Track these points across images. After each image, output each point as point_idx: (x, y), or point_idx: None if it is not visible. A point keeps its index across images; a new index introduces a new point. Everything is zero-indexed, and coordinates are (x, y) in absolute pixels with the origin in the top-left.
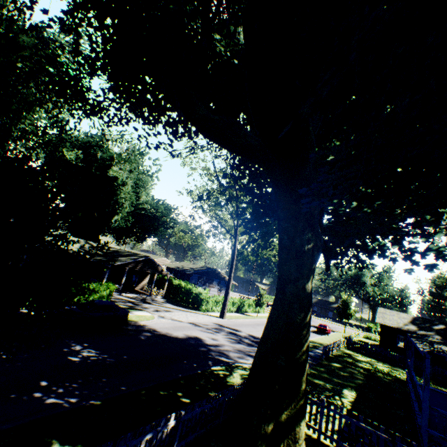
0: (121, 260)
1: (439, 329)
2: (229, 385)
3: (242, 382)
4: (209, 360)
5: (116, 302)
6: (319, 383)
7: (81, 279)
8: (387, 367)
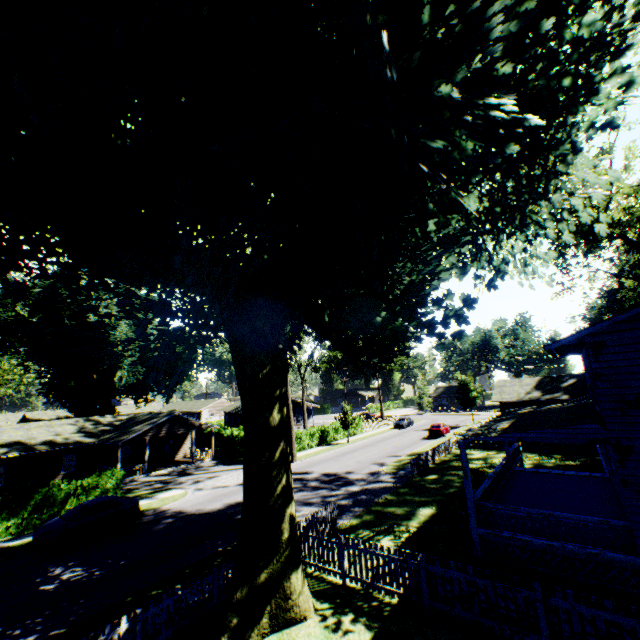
0: (135, 430)
1: (568, 385)
2: None
3: None
4: None
5: (137, 489)
6: (389, 511)
7: None
8: None
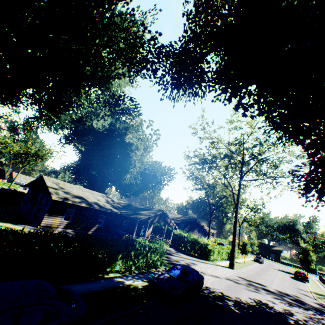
0: (144, 213)
1: None
2: None
3: None
4: None
5: None
6: None
7: None
8: None
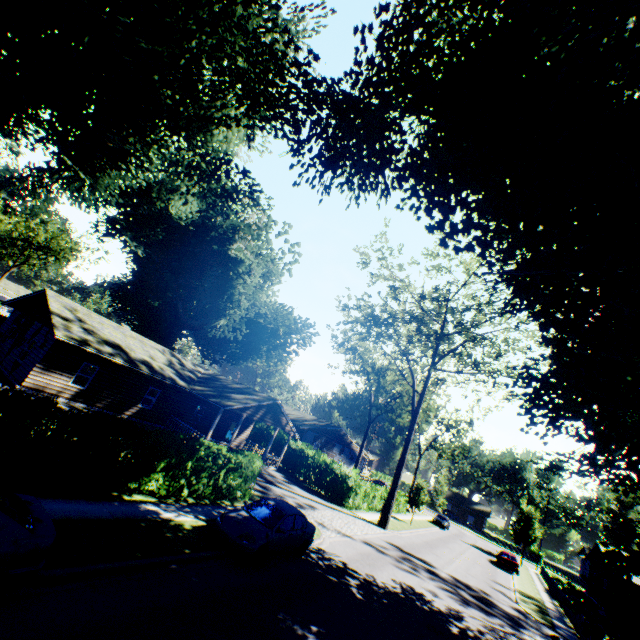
0: (238, 399)
1: None
2: None
3: None
4: None
5: None
6: None
7: None
8: None
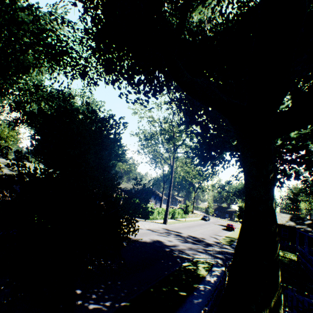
0: None
1: (308, 223)
2: (201, 277)
3: (208, 273)
4: (177, 258)
5: None
6: None
7: (135, 211)
8: (280, 251)
